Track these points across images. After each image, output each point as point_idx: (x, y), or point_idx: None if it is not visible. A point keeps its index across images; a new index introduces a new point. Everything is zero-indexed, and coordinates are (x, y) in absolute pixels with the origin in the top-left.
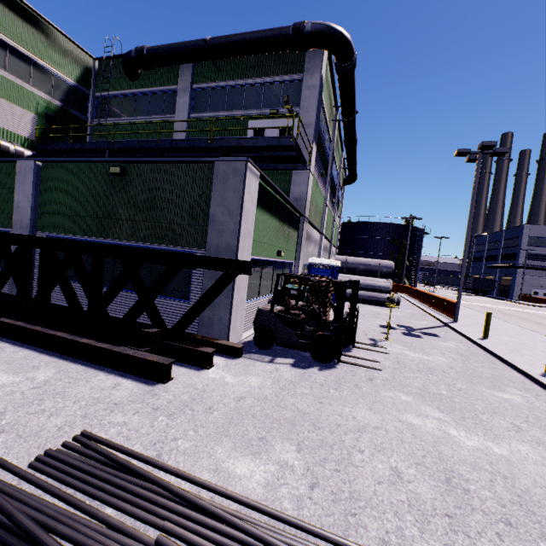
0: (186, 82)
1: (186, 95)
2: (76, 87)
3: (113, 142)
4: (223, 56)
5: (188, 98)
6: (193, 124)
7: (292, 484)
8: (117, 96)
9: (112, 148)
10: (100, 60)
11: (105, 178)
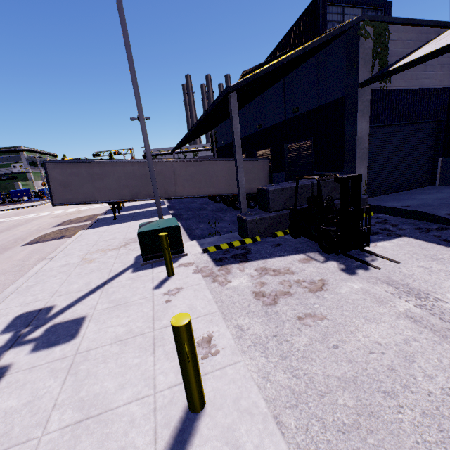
0: None
1: None
2: None
3: None
4: None
5: None
6: None
7: None
8: None
9: None
10: None
11: None
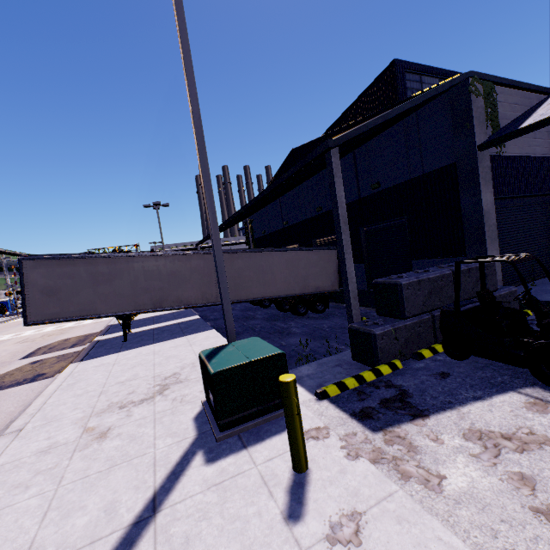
0: None
1: None
2: None
3: None
4: None
5: None
6: None
7: None
8: None
9: None
10: None
11: None
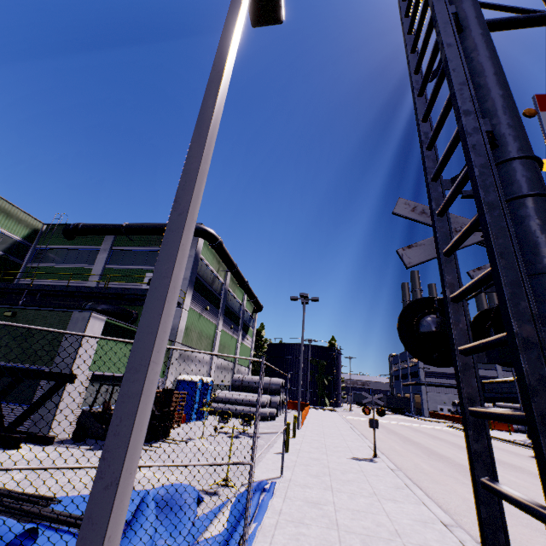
0: (108, 245)
1: (105, 253)
2: (21, 242)
3: (32, 284)
4: (134, 234)
5: (107, 255)
6: (106, 272)
7: (5, 481)
8: (54, 249)
9: (30, 288)
10: (48, 225)
11: (1, 318)
